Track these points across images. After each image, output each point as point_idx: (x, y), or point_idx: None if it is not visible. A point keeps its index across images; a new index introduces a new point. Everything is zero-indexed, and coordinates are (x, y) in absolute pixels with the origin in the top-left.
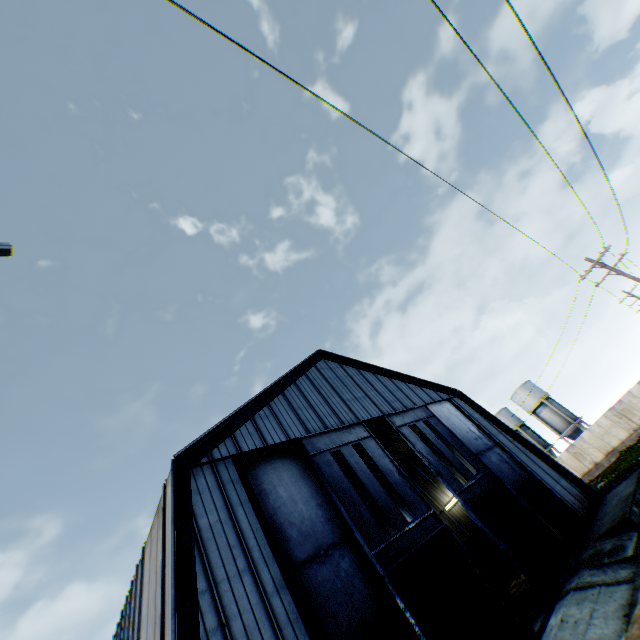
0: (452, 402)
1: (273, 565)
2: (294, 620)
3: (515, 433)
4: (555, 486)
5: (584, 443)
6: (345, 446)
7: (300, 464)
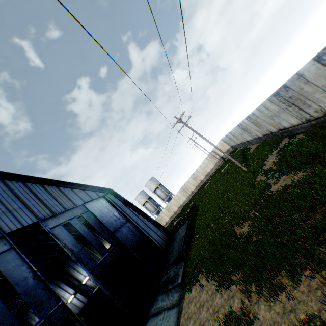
0: (105, 198)
1: None
2: None
3: (140, 210)
4: (155, 236)
5: (172, 204)
6: None
7: None
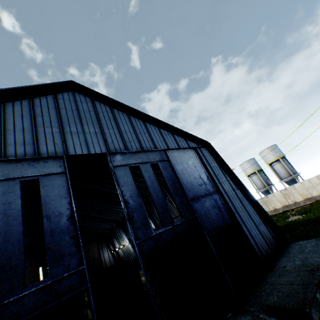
0: (196, 151)
1: None
2: None
3: (240, 183)
4: (254, 231)
5: (294, 190)
6: (8, 181)
7: None
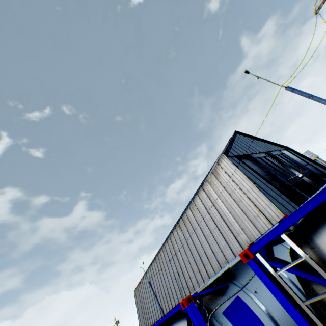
0: (287, 150)
1: (261, 179)
2: (273, 189)
3: (314, 161)
4: None
5: None
6: (261, 157)
7: (249, 162)
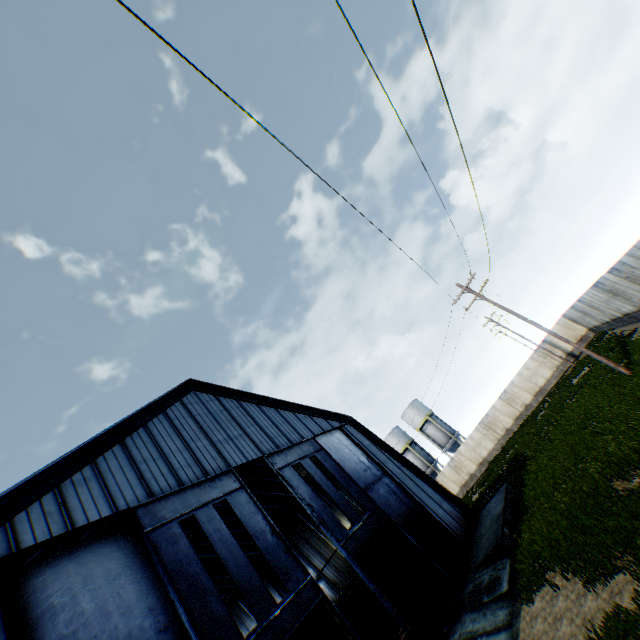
0: (343, 430)
1: None
2: None
3: (403, 458)
4: (439, 511)
5: (462, 456)
6: (203, 507)
7: (130, 546)
